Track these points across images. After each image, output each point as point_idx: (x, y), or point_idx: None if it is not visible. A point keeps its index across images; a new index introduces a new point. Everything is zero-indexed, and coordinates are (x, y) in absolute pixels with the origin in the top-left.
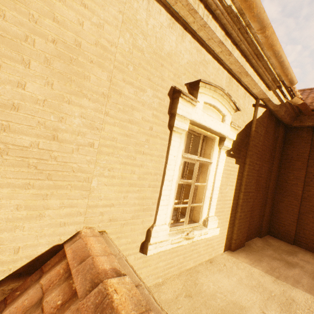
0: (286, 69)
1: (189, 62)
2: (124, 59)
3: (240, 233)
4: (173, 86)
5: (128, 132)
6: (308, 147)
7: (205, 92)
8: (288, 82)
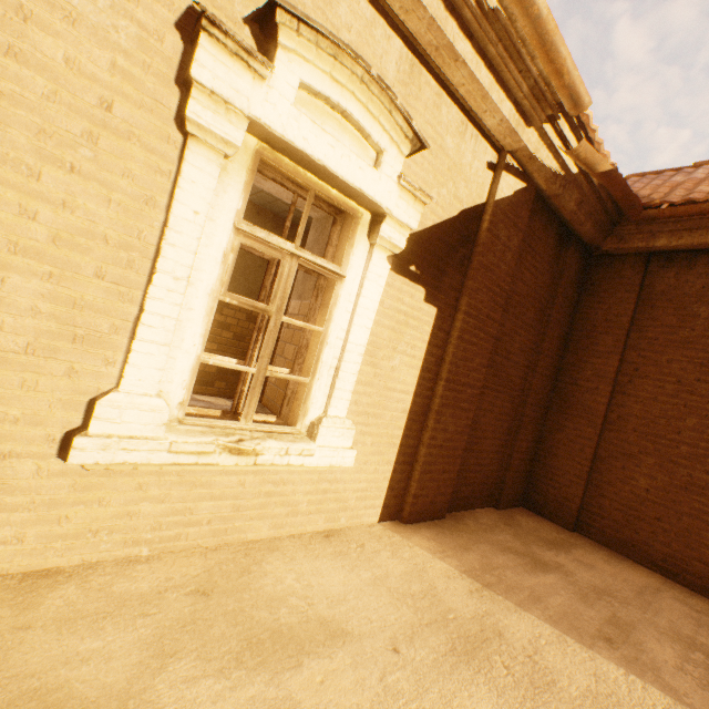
0: (554, 49)
1: None
2: None
3: (432, 482)
4: (198, 8)
5: (7, 86)
6: (631, 303)
7: (303, 52)
8: (568, 97)
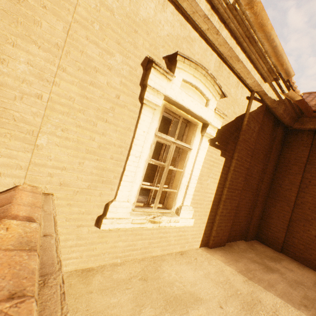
0: (281, 56)
1: (170, 35)
2: (89, 15)
3: (221, 231)
4: (148, 56)
5: (89, 95)
6: (307, 152)
7: (184, 68)
8: (284, 73)
